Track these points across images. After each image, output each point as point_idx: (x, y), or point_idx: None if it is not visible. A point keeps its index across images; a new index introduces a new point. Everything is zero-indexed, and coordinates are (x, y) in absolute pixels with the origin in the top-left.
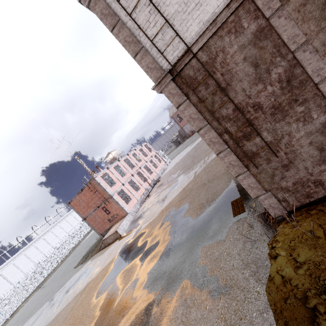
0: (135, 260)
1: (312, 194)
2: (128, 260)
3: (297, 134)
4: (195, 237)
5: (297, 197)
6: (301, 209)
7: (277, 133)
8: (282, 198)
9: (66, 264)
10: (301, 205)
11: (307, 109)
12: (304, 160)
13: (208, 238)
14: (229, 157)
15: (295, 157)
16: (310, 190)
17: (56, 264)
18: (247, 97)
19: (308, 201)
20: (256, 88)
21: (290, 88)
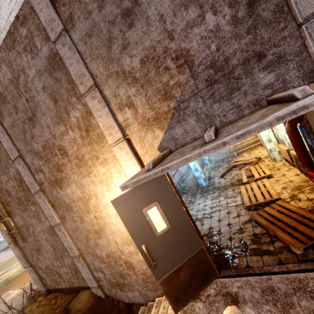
0: (0, 273)
1: (59, 282)
2: (0, 270)
3: (37, 227)
4: (24, 275)
5: (51, 280)
6: (55, 291)
7: (25, 221)
8: (42, 276)
9: (3, 244)
10: (55, 288)
11: (37, 210)
12: (47, 252)
13: (20, 283)
14: (0, 225)
15: (40, 246)
16: (57, 278)
17: (2, 239)
18: (1, 182)
19: (58, 287)
20: (4, 178)
21: (23, 188)
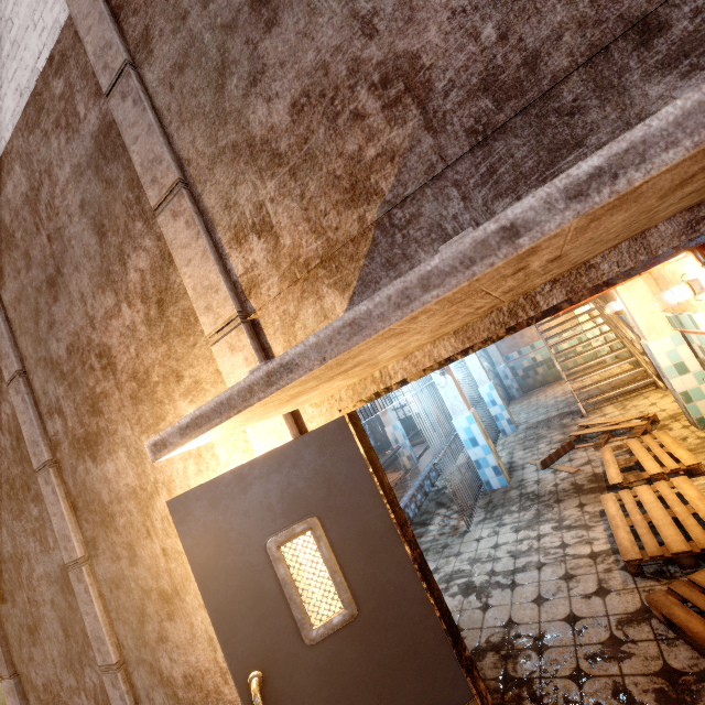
0: None
1: None
2: None
3: (37, 565)
4: None
5: None
6: None
7: (17, 543)
8: None
9: None
10: None
11: (42, 517)
12: (51, 639)
13: None
14: None
15: (40, 619)
16: None
17: None
18: None
19: None
20: None
21: (21, 456)
